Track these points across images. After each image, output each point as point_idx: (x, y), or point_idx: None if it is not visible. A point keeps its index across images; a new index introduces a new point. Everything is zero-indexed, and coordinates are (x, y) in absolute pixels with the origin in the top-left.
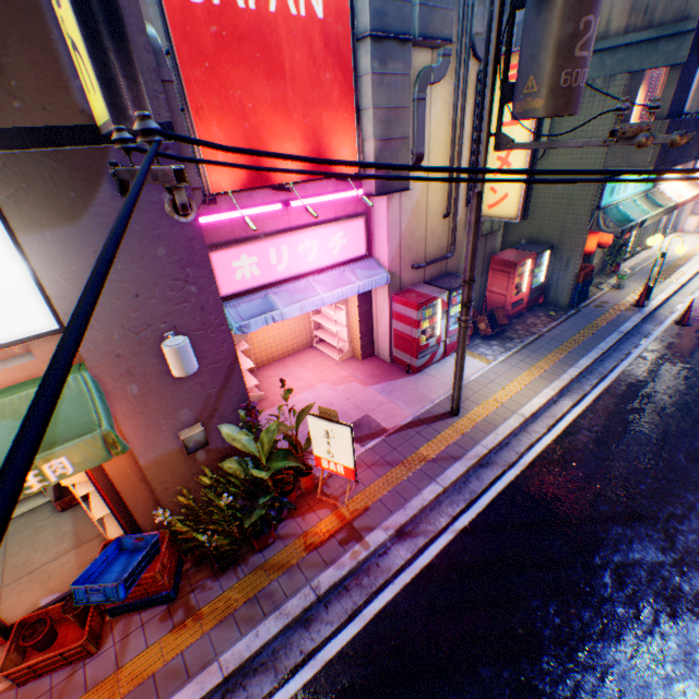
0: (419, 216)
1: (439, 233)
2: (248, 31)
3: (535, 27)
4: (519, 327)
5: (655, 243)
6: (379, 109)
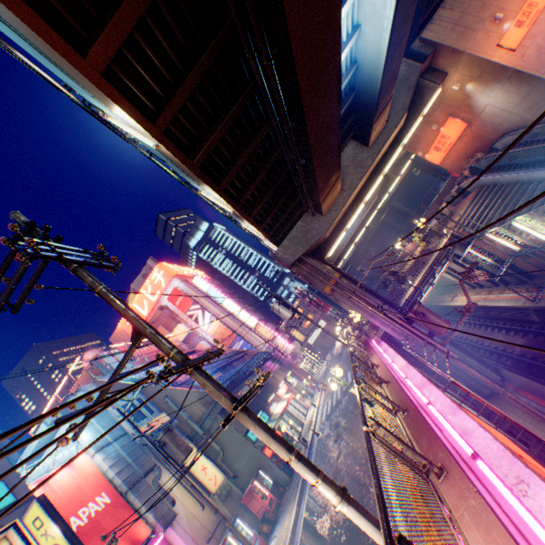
0: (192, 518)
1: (207, 515)
2: (89, 527)
3: (169, 448)
4: (281, 507)
5: (284, 427)
6: (146, 502)
